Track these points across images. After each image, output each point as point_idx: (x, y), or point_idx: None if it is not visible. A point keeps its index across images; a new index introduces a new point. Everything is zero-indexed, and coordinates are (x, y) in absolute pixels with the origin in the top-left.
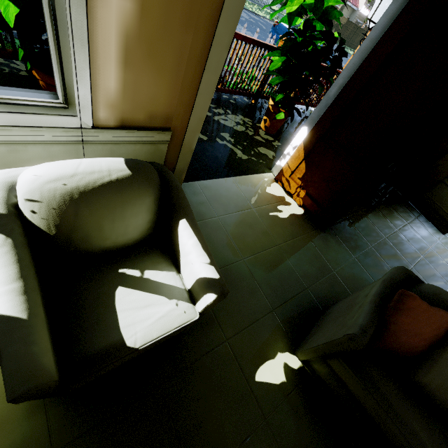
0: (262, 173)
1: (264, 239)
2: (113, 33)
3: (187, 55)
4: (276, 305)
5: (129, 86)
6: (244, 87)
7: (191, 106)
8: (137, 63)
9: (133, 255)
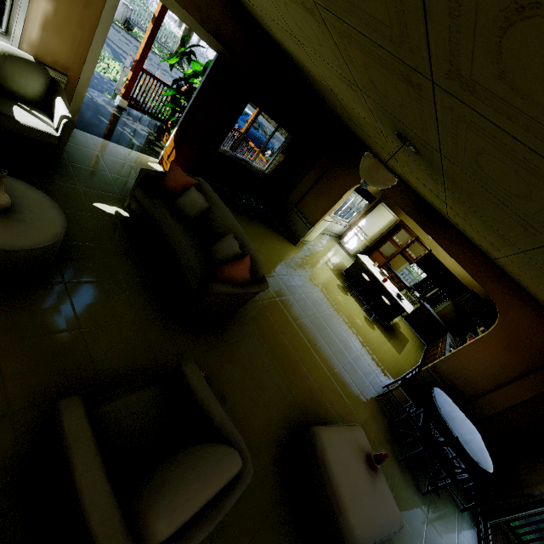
0: (149, 156)
1: (132, 176)
2: (40, 14)
3: (79, 40)
4: (125, 196)
5: (44, 40)
6: (155, 112)
7: (82, 68)
8: (50, 32)
9: (27, 104)
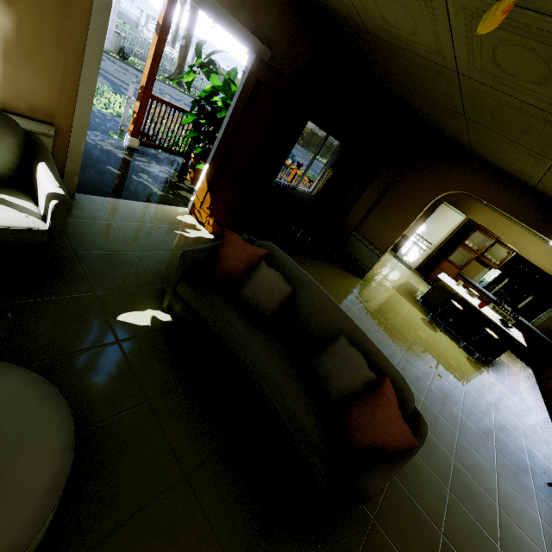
0: (176, 206)
1: (162, 245)
2: None
3: (62, 68)
4: (159, 283)
5: (9, 77)
6: (172, 145)
7: (73, 109)
8: (16, 62)
9: None
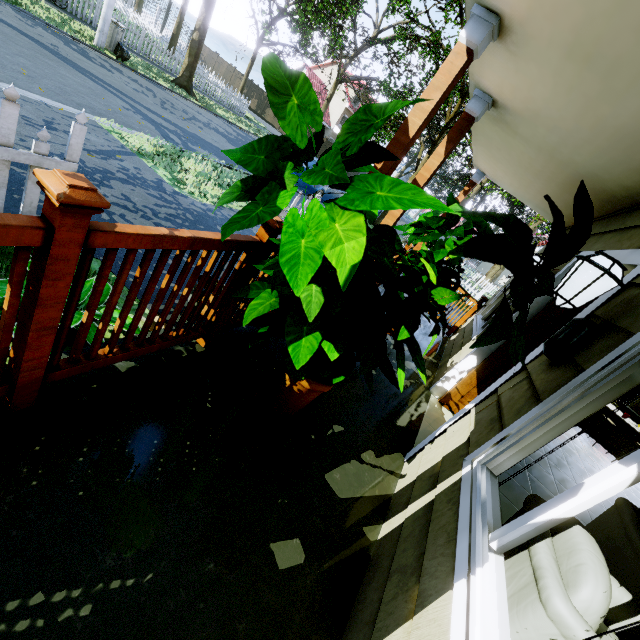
0: (429, 398)
1: None
2: None
3: None
4: None
5: None
6: None
7: None
8: None
9: None
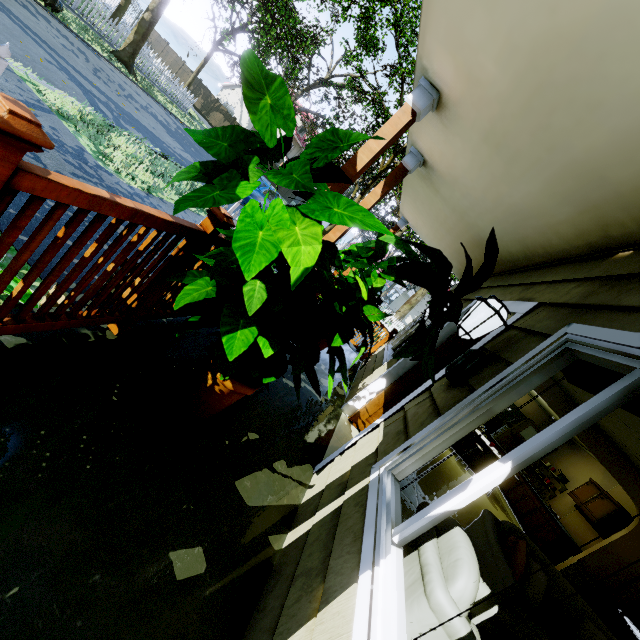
0: (340, 416)
1: None
2: None
3: None
4: None
5: None
6: None
7: None
8: None
9: None
